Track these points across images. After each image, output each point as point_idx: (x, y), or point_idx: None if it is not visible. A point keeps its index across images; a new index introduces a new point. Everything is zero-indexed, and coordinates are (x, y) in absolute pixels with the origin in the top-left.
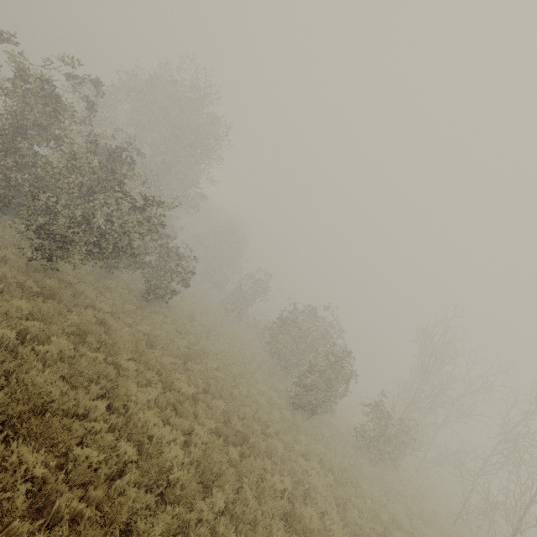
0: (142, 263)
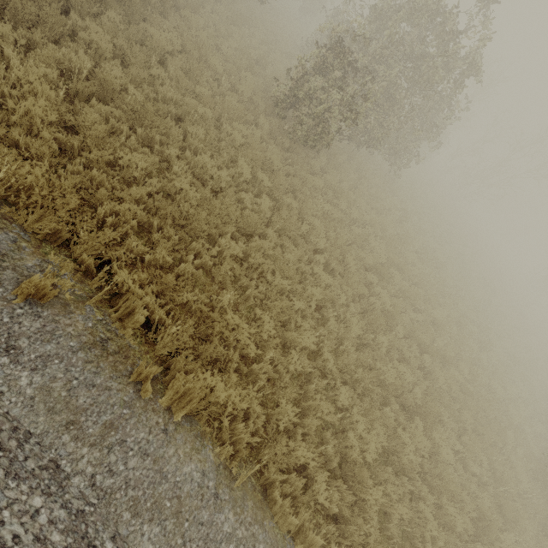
0: None
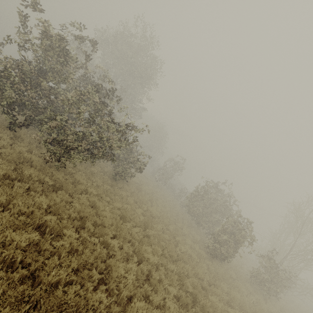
0: (112, 156)
